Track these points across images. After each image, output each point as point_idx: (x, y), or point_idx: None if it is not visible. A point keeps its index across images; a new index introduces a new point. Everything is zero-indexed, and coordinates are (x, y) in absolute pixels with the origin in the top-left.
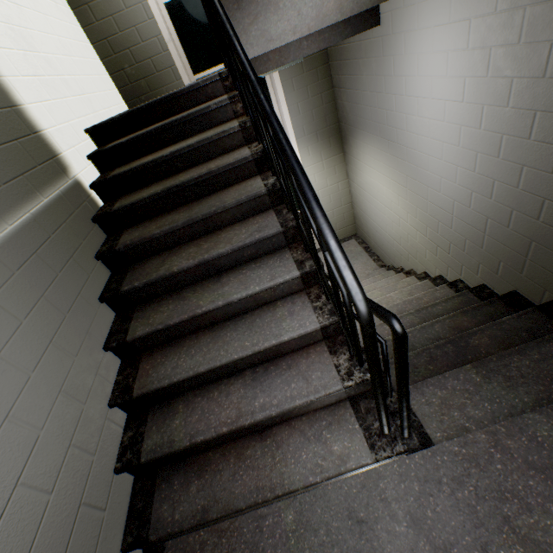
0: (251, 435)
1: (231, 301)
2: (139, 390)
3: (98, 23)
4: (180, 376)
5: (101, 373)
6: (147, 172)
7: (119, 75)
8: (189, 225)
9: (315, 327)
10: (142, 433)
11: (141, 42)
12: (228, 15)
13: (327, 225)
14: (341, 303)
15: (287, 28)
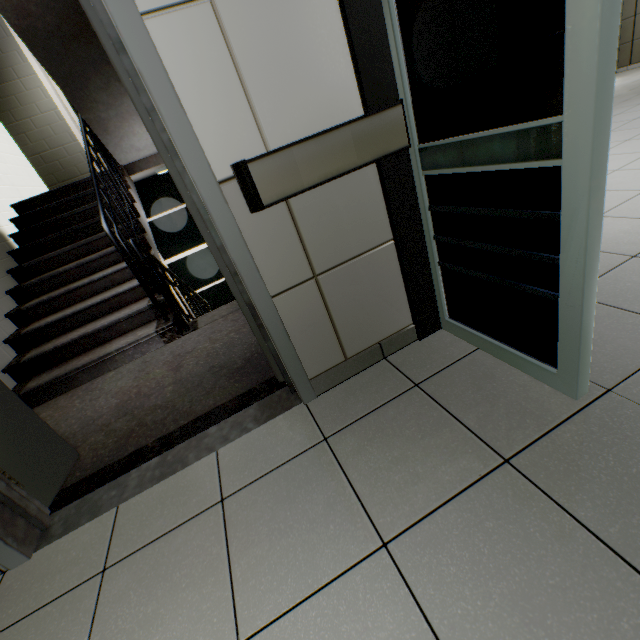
0: (98, 346)
1: (93, 280)
2: (26, 330)
3: (33, 144)
4: (54, 319)
5: (1, 325)
6: (53, 225)
7: (50, 178)
8: (76, 249)
9: (139, 283)
10: (25, 355)
11: (68, 156)
12: (102, 138)
13: (101, 205)
14: (136, 256)
15: (149, 144)
